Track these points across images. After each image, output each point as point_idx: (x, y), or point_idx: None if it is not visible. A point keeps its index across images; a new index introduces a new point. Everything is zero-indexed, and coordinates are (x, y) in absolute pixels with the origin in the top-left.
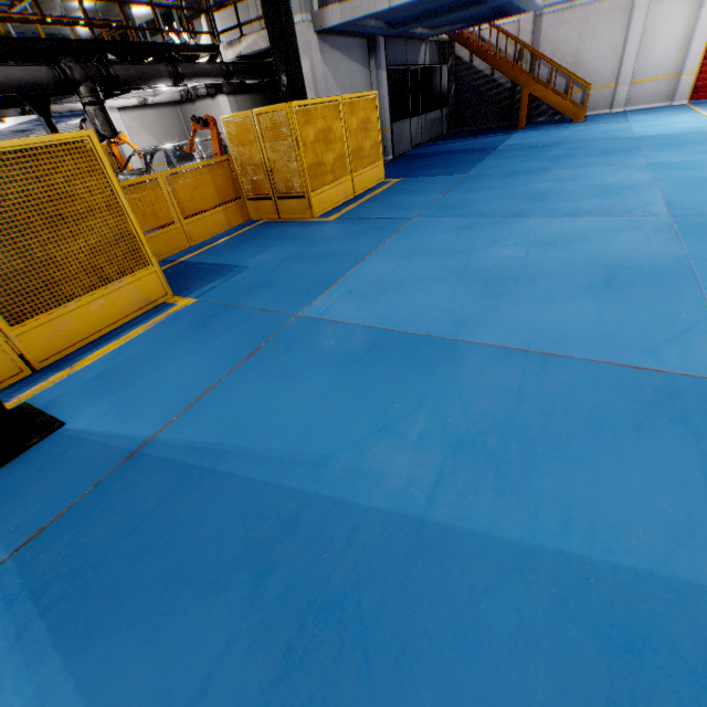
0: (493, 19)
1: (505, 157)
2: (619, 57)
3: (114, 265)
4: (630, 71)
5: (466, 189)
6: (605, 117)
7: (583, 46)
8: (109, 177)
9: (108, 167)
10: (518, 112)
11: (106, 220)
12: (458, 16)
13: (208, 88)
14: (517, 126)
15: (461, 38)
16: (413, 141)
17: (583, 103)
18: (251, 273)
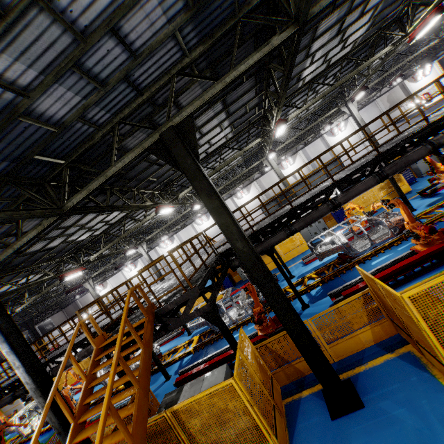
0: None
1: None
2: None
3: None
4: None
5: None
6: None
7: None
8: None
9: None
10: None
11: None
12: None
13: None
14: None
15: None
16: None
17: None
18: None
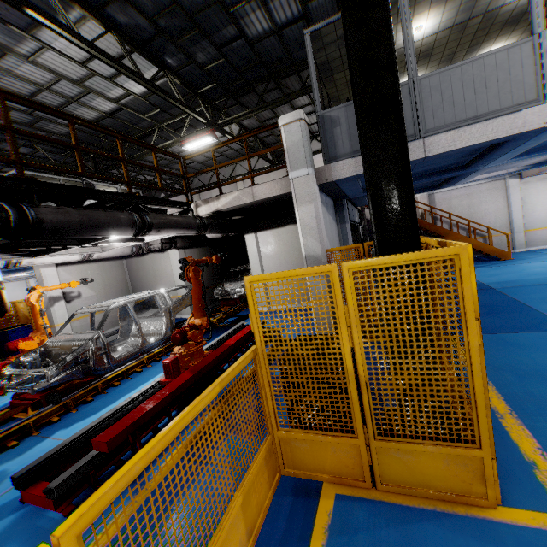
0: (421, 190)
1: None
2: (506, 216)
3: None
4: (520, 224)
5: None
6: (527, 255)
7: (473, 210)
8: None
9: None
10: None
11: None
12: (426, 180)
13: (163, 244)
14: None
15: None
16: None
17: None
18: None
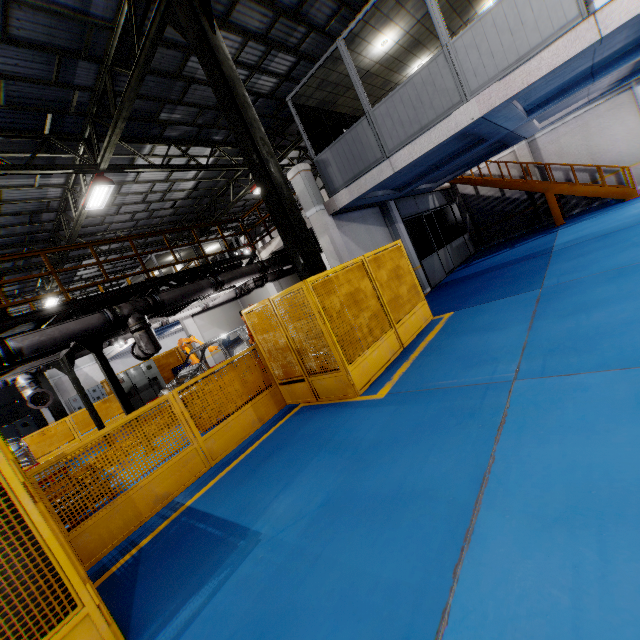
0: (491, 154)
1: (576, 255)
2: None
3: (5, 632)
4: None
5: (564, 310)
6: None
7: (593, 143)
8: (8, 479)
9: (8, 464)
10: (545, 213)
11: (2, 548)
12: (460, 159)
13: (255, 282)
14: (552, 224)
15: (462, 179)
16: (446, 269)
17: (620, 183)
18: (259, 563)
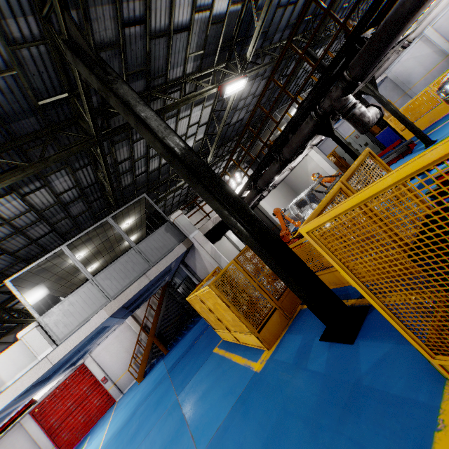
0: None
1: None
2: None
3: None
4: None
5: None
6: None
7: None
8: None
9: None
10: None
11: None
12: None
13: None
14: None
15: None
16: None
17: None
18: None
